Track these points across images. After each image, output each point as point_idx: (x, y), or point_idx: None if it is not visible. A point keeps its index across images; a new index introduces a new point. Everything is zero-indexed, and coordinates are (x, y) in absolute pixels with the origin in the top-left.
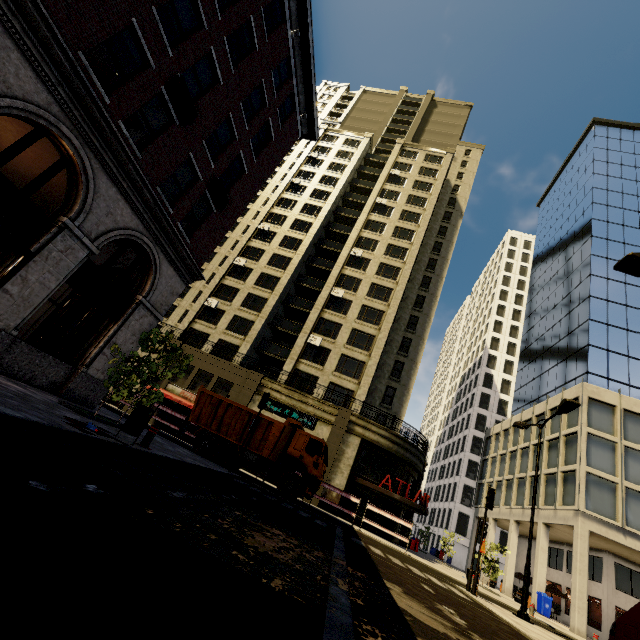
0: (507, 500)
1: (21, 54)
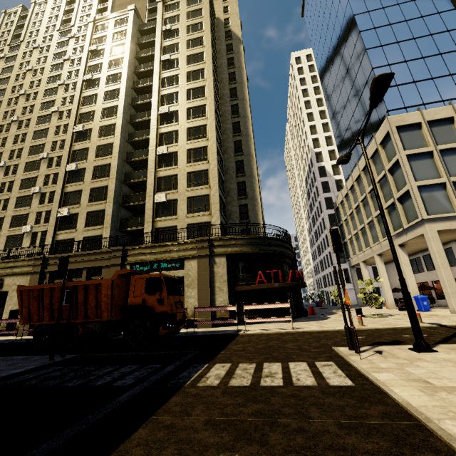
0: (366, 244)
1: None
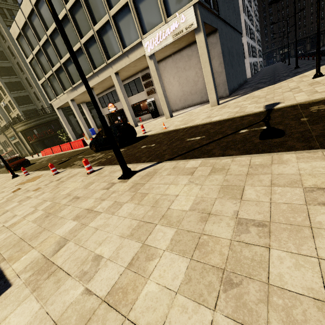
0: None
1: None
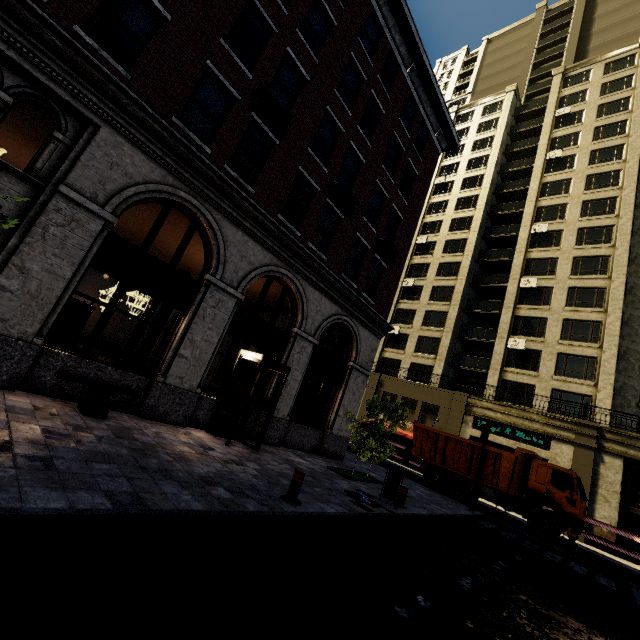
0: None
1: (253, 240)
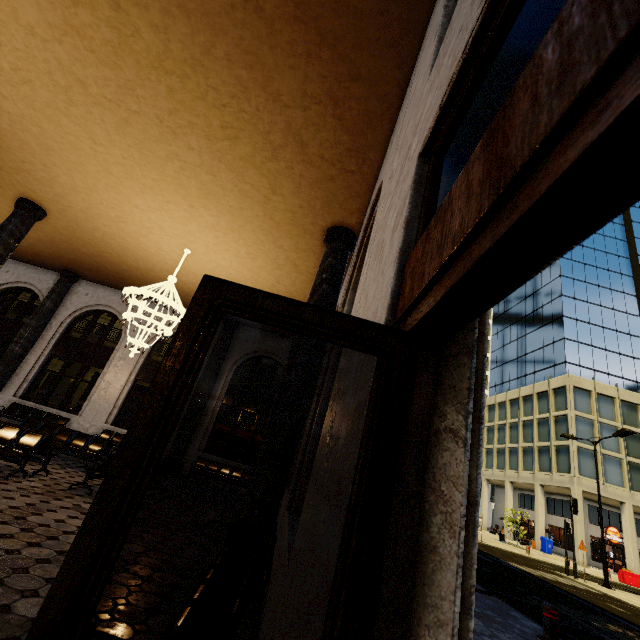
0: (499, 465)
1: None
